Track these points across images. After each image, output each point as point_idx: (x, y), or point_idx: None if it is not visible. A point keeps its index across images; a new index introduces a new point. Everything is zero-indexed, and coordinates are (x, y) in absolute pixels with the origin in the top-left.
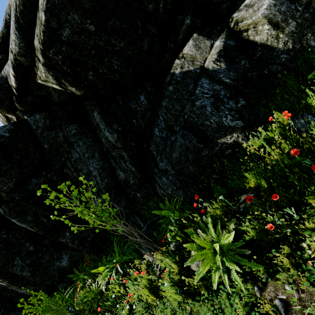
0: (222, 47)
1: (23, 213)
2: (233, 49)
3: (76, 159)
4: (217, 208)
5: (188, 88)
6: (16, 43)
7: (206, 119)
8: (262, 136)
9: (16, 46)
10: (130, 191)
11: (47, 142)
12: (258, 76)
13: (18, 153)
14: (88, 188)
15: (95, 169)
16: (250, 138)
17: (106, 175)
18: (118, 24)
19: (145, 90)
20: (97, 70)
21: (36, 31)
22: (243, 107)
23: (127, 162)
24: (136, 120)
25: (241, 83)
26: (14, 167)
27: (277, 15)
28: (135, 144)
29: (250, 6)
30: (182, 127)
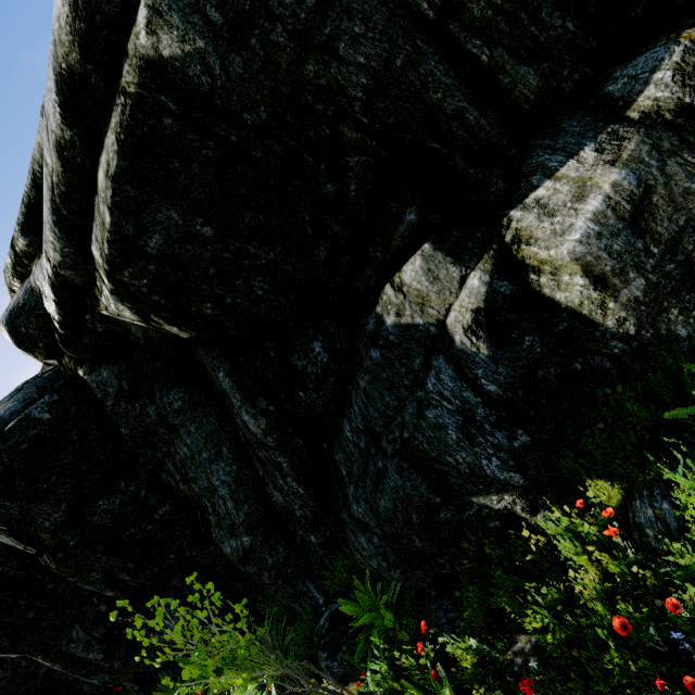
0: (484, 301)
1: (85, 568)
2: (506, 306)
3: (185, 458)
4: (467, 650)
5: (411, 364)
6: (56, 247)
7: (447, 452)
8: (563, 524)
9: (57, 252)
10: (295, 528)
11: (127, 425)
12: (561, 377)
13: (70, 450)
14: (210, 517)
15: (223, 484)
16: (539, 511)
17: (246, 495)
18: (263, 221)
19: (324, 332)
20: (222, 299)
21: (95, 231)
22: (526, 449)
23: (288, 477)
24: (305, 393)
25: (523, 395)
26: (63, 480)
27: (604, 259)
28: (304, 442)
29: (546, 211)
30: (398, 452)
